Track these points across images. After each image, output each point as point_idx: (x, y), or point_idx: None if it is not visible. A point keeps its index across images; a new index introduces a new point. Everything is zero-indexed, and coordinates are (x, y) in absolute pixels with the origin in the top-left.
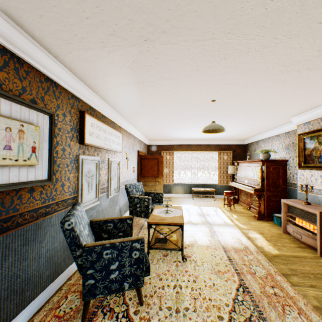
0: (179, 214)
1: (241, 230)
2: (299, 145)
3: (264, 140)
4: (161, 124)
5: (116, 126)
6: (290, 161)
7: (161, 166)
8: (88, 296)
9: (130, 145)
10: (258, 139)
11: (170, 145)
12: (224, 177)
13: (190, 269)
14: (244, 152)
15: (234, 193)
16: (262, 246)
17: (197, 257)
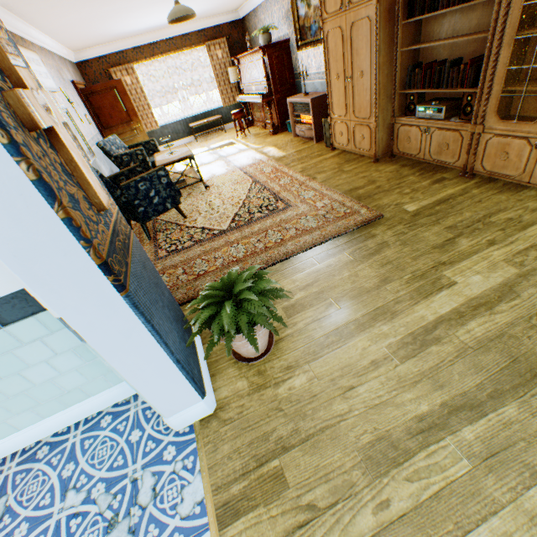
0: (186, 150)
1: (257, 150)
2: (293, 12)
3: (263, 7)
4: (92, 13)
5: (19, 40)
6: (293, 40)
7: (129, 101)
8: (145, 220)
9: (57, 74)
10: (255, 6)
11: (120, 53)
12: (228, 93)
13: (215, 192)
14: (245, 36)
15: (246, 114)
16: (274, 155)
17: (219, 183)
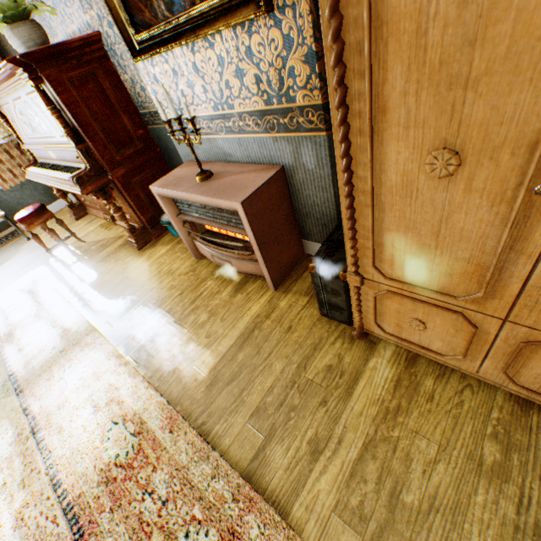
0: None
1: (115, 329)
2: None
3: None
4: None
5: None
6: (110, 35)
7: None
8: None
9: None
10: None
11: None
12: (3, 161)
13: None
14: None
15: (62, 196)
16: (176, 367)
17: None
